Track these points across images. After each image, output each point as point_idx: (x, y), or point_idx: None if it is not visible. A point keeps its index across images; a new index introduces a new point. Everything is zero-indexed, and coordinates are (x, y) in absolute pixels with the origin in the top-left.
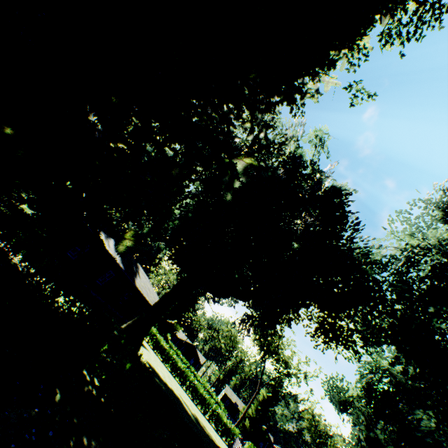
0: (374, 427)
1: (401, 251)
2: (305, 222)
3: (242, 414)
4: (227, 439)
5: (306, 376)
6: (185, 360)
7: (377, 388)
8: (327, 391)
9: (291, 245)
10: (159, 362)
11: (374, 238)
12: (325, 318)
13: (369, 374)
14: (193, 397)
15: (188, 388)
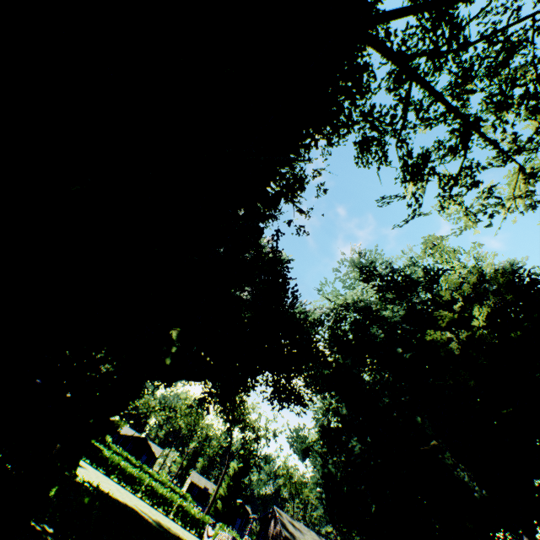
0: (329, 463)
1: (332, 310)
2: (252, 293)
3: (212, 497)
4: (197, 531)
5: (275, 434)
6: (135, 461)
7: (329, 428)
8: (291, 444)
9: (241, 317)
10: (102, 477)
11: (310, 302)
12: (278, 381)
13: (322, 418)
14: (152, 502)
15: (145, 494)
